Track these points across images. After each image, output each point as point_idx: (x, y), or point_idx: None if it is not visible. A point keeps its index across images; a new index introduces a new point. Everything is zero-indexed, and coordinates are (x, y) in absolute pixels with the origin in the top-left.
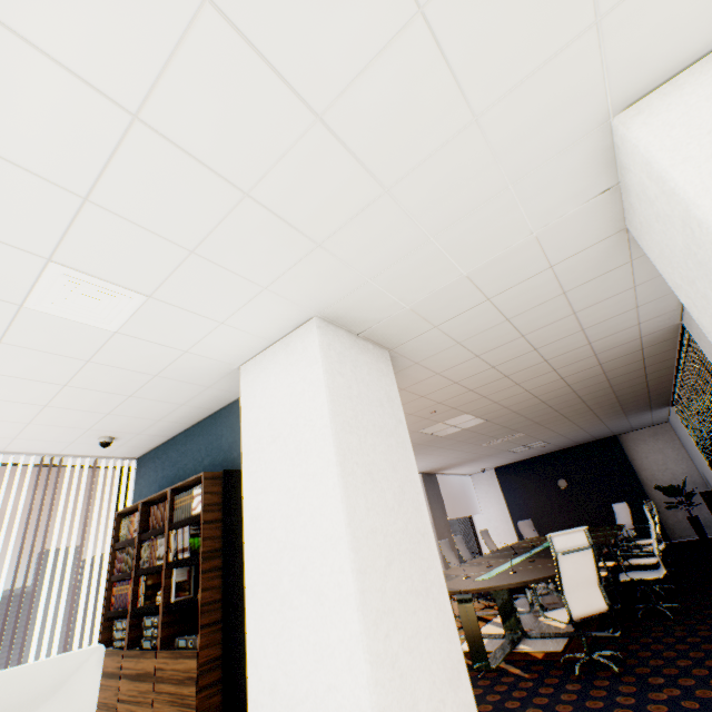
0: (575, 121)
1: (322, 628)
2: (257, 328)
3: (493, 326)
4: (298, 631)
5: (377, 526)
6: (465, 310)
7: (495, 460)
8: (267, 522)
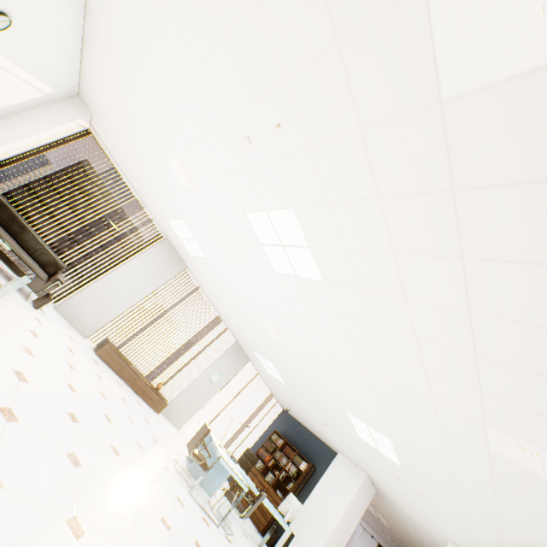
0: (440, 531)
1: (316, 535)
2: (353, 460)
3: (410, 523)
4: (310, 529)
5: (338, 532)
6: (404, 513)
7: (383, 541)
8: (318, 499)
